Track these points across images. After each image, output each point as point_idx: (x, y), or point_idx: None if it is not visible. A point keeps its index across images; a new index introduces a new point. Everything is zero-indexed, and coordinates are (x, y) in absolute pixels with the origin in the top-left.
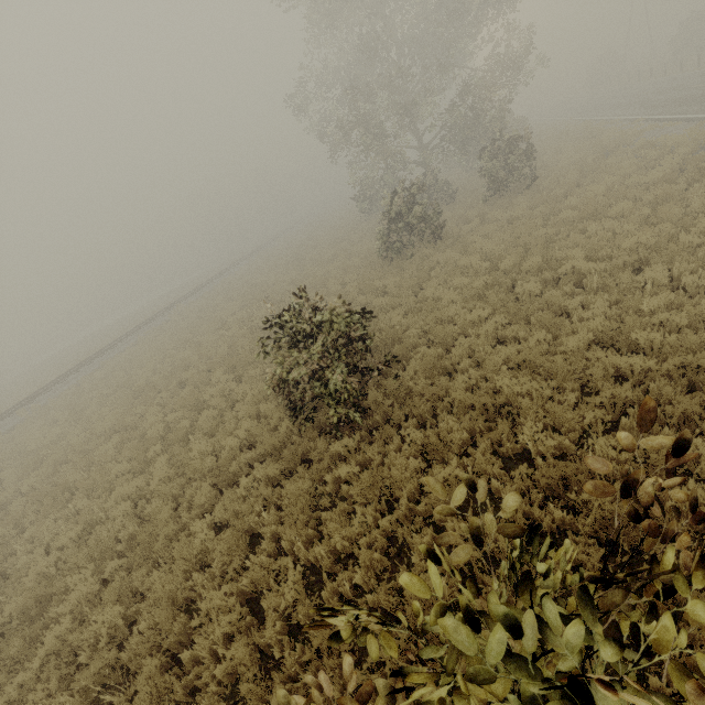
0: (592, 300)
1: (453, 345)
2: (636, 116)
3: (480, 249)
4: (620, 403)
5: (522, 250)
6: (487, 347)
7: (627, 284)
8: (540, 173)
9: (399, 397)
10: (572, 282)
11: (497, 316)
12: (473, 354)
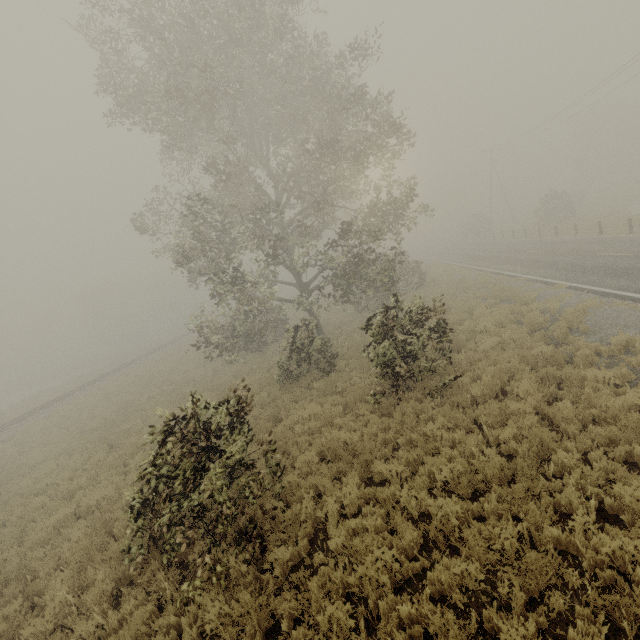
0: None
1: None
2: (549, 278)
3: None
4: None
5: None
6: None
7: None
8: (457, 356)
9: None
10: None
11: None
12: None
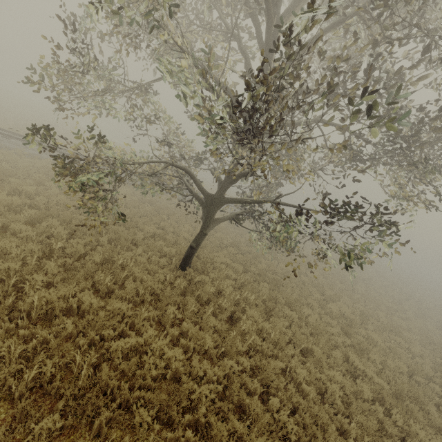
0: None
1: None
2: None
3: None
4: None
5: None
6: None
7: None
8: None
9: None
10: None
11: None
12: None
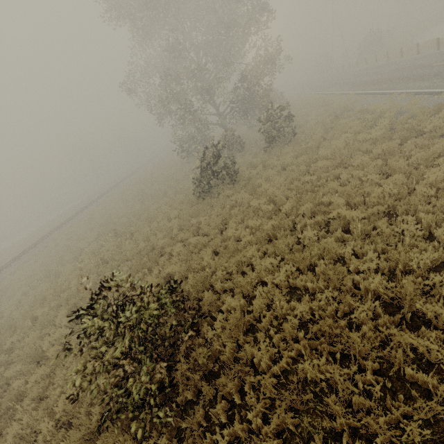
0: (362, 249)
1: (253, 288)
2: (348, 91)
3: (265, 190)
4: (436, 412)
5: (296, 193)
6: (282, 300)
7: (386, 232)
8: (297, 130)
9: (208, 364)
10: (341, 228)
11: (286, 265)
12: (270, 302)
